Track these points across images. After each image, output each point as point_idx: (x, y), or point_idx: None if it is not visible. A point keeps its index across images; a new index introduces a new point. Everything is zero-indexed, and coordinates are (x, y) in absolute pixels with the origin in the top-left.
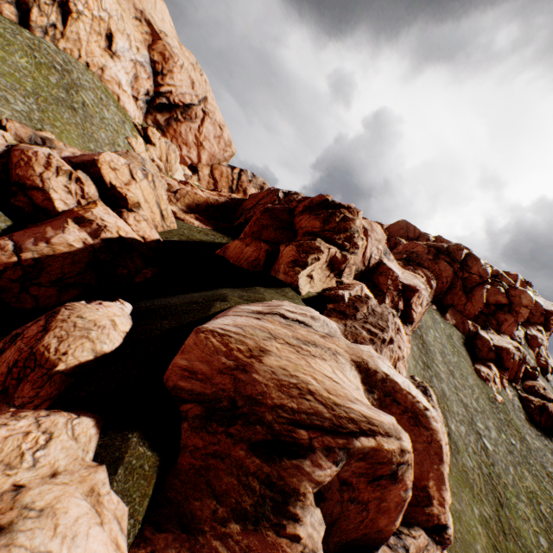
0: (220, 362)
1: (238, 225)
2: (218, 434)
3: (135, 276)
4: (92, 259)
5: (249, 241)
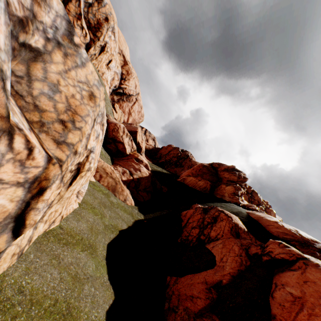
0: (291, 231)
1: (161, 162)
2: (307, 248)
3: (162, 189)
4: (151, 180)
5: (199, 178)
